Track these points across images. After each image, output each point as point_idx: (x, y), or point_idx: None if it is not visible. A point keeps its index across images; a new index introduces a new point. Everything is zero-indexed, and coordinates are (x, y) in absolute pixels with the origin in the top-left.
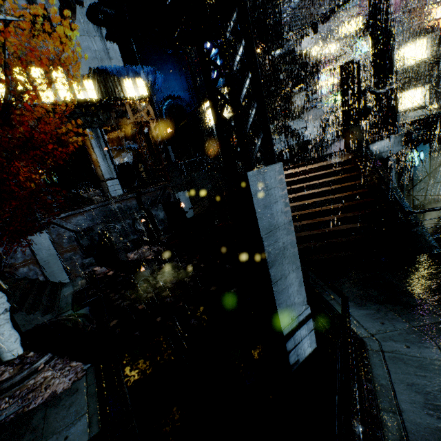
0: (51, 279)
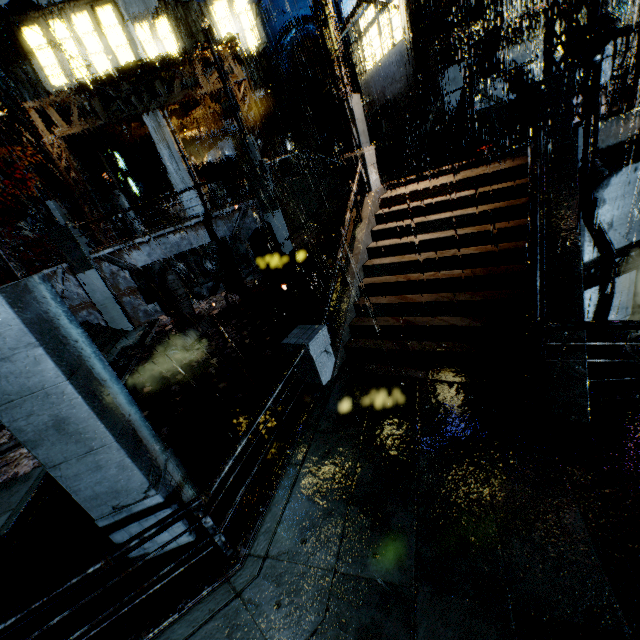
0: (112, 326)
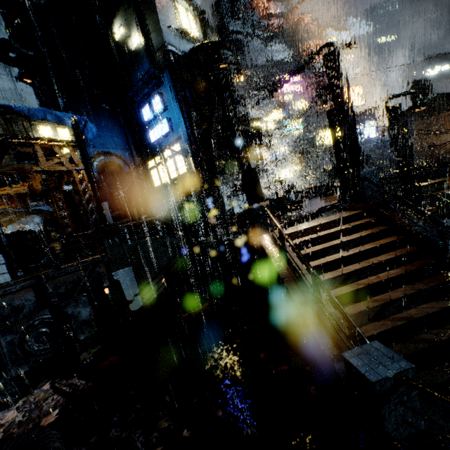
0: None
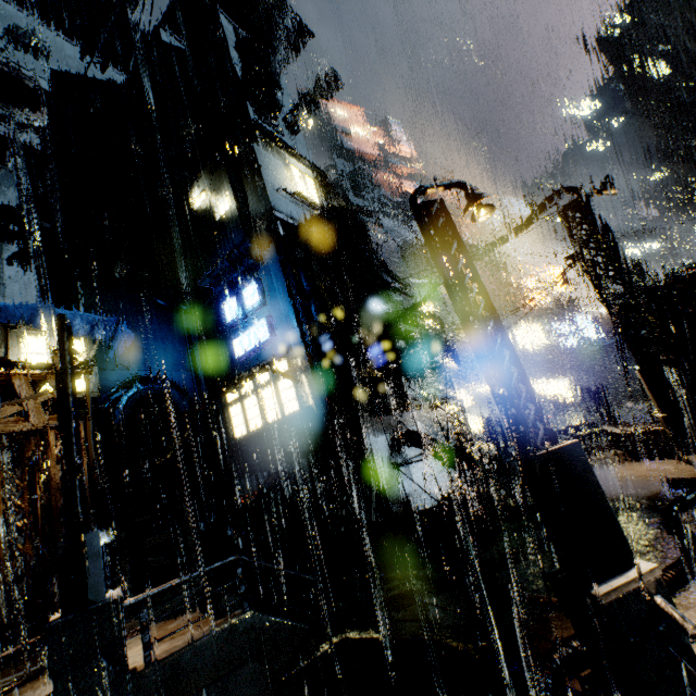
0: None
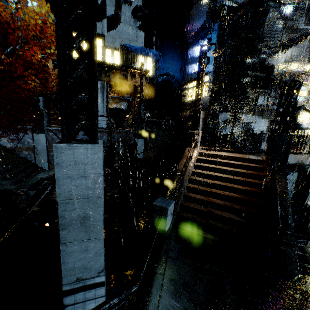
0: (38, 164)
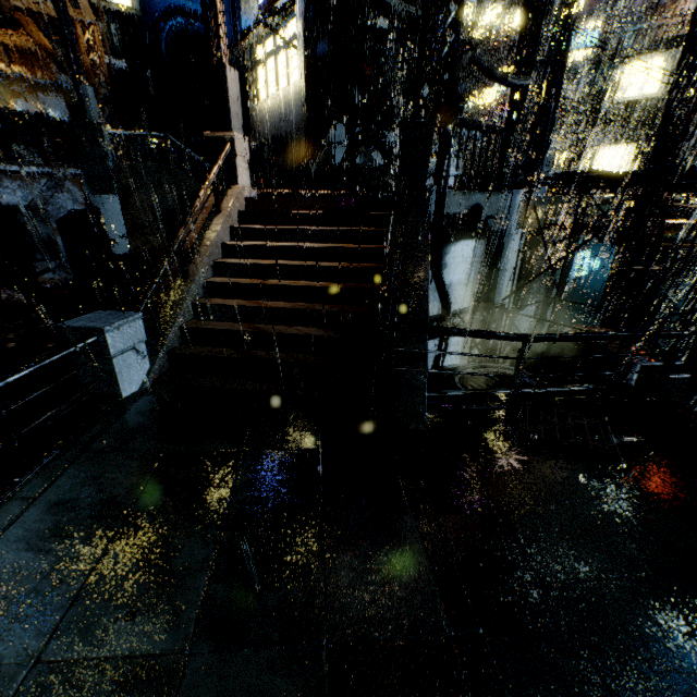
0: None
